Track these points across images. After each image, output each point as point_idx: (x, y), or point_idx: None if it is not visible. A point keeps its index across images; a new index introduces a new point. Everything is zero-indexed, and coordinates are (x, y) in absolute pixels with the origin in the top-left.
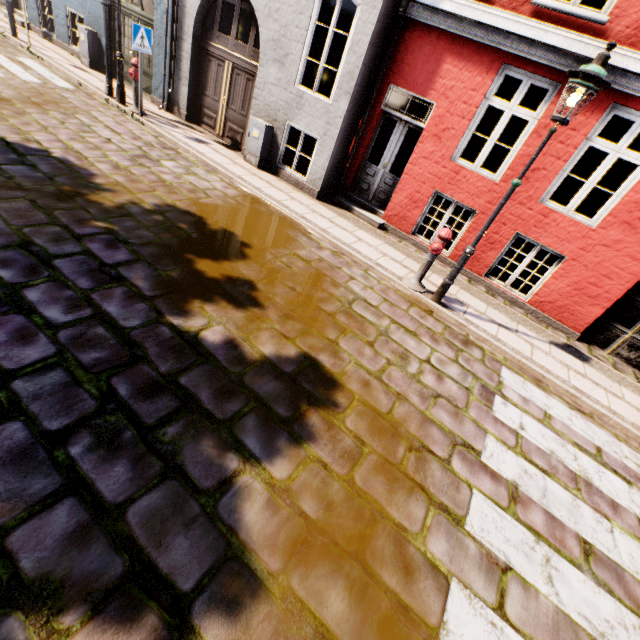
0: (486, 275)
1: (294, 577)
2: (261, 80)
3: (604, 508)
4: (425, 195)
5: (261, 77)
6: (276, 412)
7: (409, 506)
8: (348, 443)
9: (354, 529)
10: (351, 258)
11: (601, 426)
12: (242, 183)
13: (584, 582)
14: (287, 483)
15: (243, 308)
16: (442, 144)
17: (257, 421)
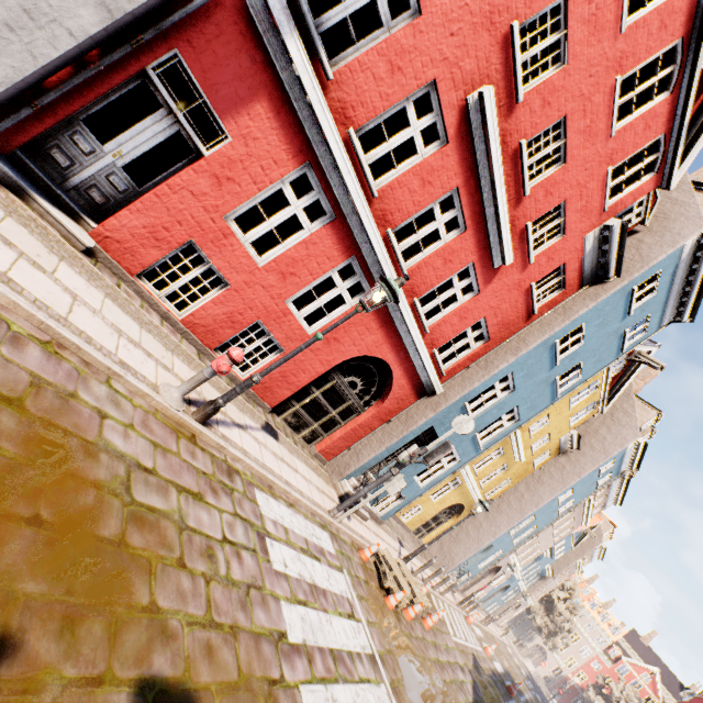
0: (215, 348)
1: None
2: None
3: (325, 603)
4: (177, 239)
5: None
6: None
7: None
8: None
9: None
10: (78, 354)
11: (300, 512)
12: None
13: (342, 690)
14: None
15: None
16: (221, 193)
17: None
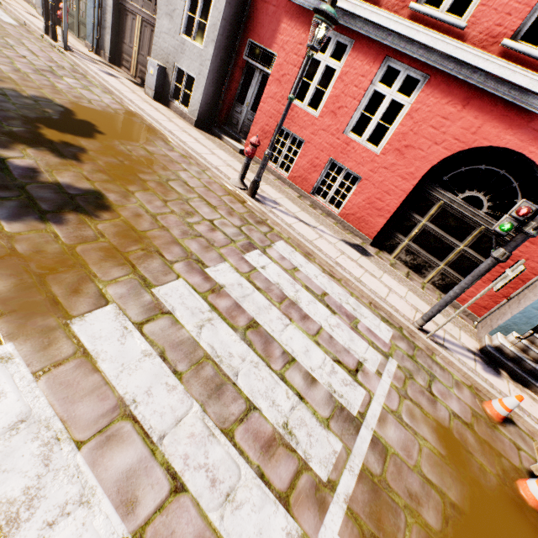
0: (313, 193)
1: None
2: (158, 30)
3: (294, 316)
4: (272, 128)
5: (158, 27)
6: (39, 206)
7: (112, 269)
8: (89, 233)
9: (51, 265)
10: (196, 161)
11: (343, 286)
12: (129, 103)
13: (231, 335)
14: (14, 234)
15: (63, 158)
16: (282, 87)
17: (18, 205)
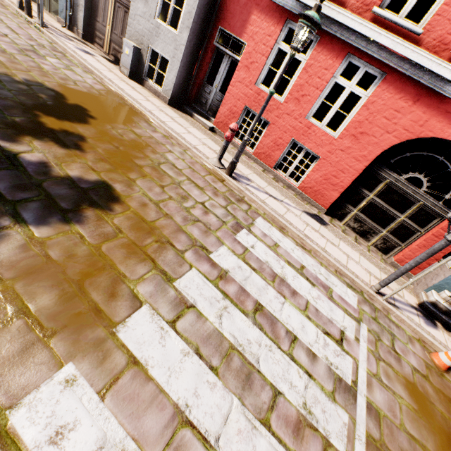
0: (275, 168)
1: (19, 283)
2: (133, 12)
3: (286, 293)
4: (239, 109)
5: (133, 10)
6: (59, 205)
7: (136, 267)
8: (109, 230)
9: (84, 270)
10: (177, 141)
11: (313, 257)
12: (109, 83)
13: (245, 321)
14: (44, 240)
15: (67, 148)
16: (250, 73)
17: (40, 206)
